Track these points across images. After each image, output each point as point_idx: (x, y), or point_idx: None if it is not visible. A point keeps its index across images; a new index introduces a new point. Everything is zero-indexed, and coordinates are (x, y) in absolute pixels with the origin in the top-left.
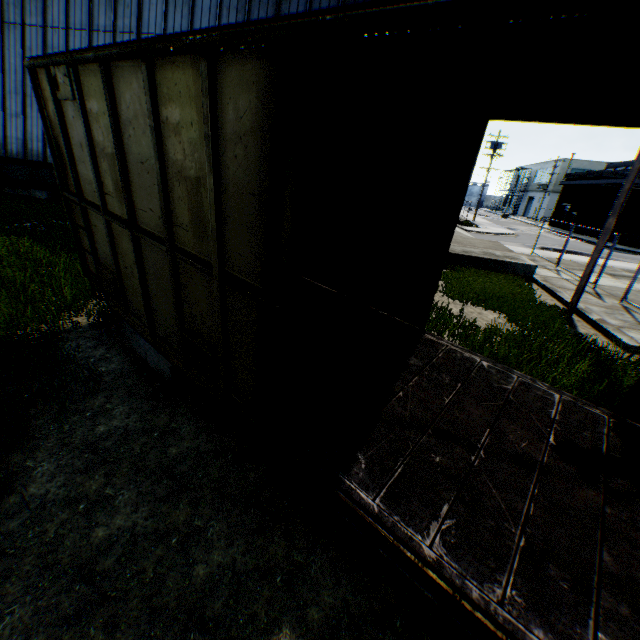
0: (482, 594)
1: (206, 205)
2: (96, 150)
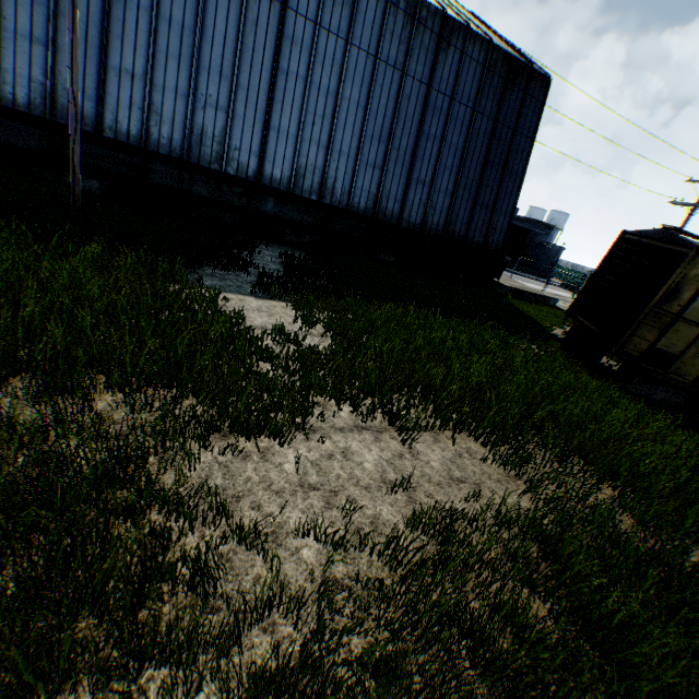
0: None
1: None
2: None
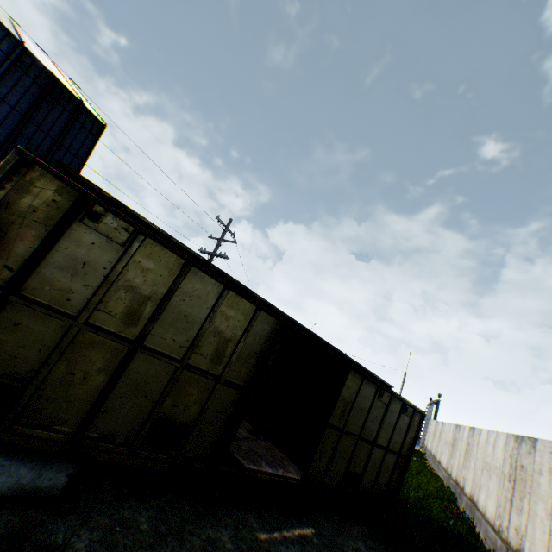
0: (281, 472)
1: (229, 350)
2: (117, 280)
